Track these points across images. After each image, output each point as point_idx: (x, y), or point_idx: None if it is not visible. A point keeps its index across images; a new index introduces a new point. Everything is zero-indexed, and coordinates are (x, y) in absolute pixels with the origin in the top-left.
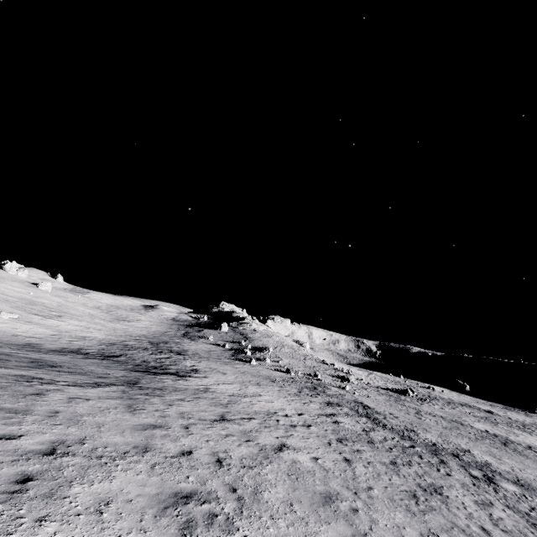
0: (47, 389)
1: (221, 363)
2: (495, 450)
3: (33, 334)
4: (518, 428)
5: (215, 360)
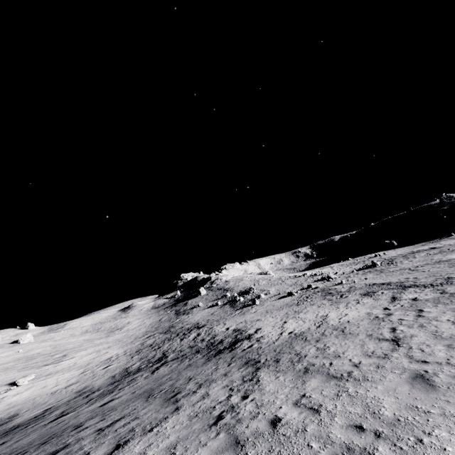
0: (256, 413)
1: (239, 315)
2: None
3: (66, 382)
4: None
5: (230, 316)
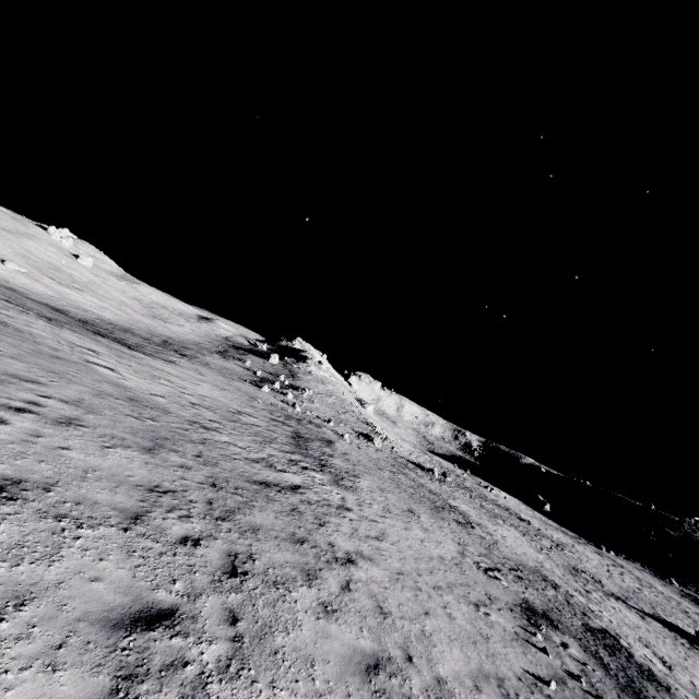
0: None
1: (220, 375)
2: (405, 496)
3: (29, 288)
4: (521, 530)
5: (218, 372)
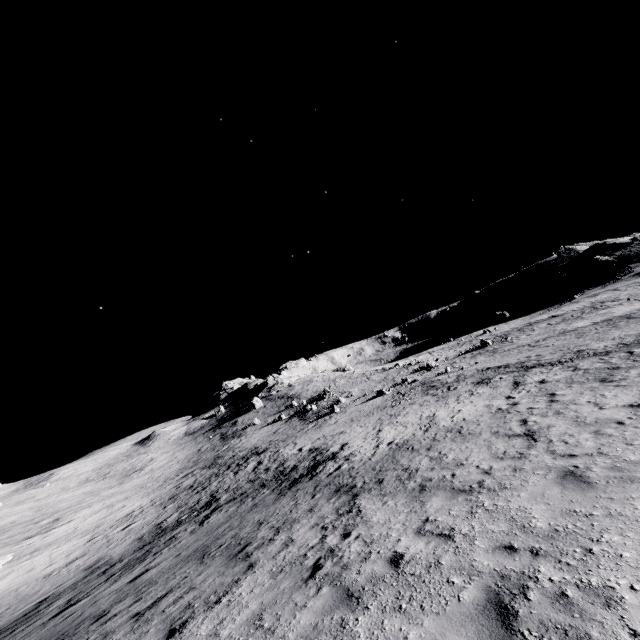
0: (367, 553)
1: (315, 430)
2: None
3: (65, 558)
4: (596, 310)
5: (301, 433)
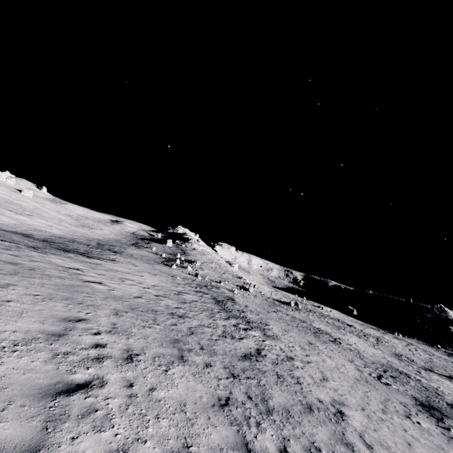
0: None
1: (144, 262)
2: (296, 330)
3: None
4: (356, 334)
5: (141, 260)
